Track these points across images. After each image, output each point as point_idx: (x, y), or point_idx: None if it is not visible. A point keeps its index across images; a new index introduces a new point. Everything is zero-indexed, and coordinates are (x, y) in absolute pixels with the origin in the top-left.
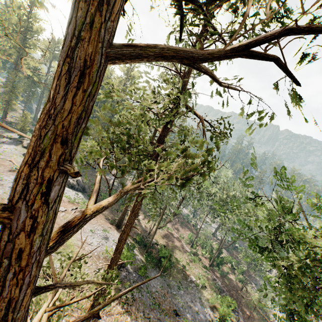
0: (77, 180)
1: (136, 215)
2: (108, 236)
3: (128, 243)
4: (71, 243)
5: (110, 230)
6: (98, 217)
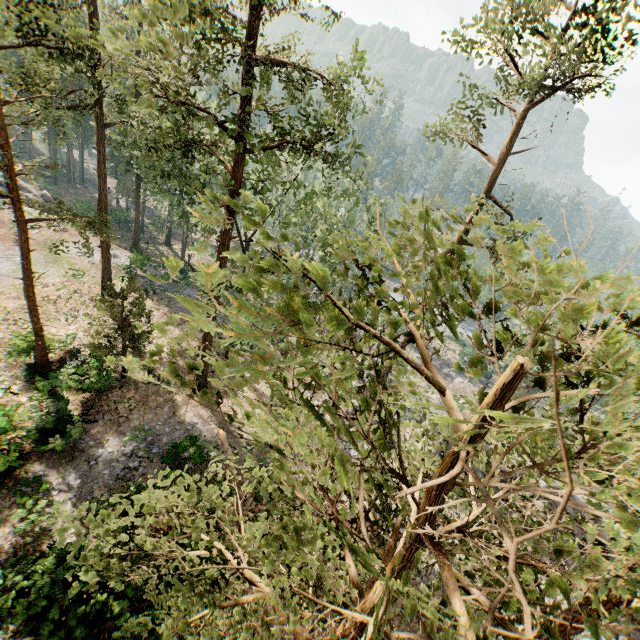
0: (43, 195)
1: (105, 180)
2: (117, 255)
3: (152, 265)
4: (62, 256)
5: (120, 251)
6: (96, 238)
